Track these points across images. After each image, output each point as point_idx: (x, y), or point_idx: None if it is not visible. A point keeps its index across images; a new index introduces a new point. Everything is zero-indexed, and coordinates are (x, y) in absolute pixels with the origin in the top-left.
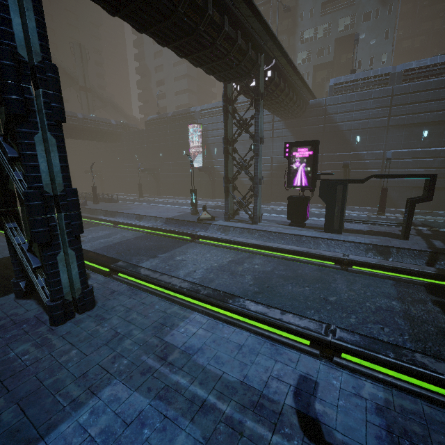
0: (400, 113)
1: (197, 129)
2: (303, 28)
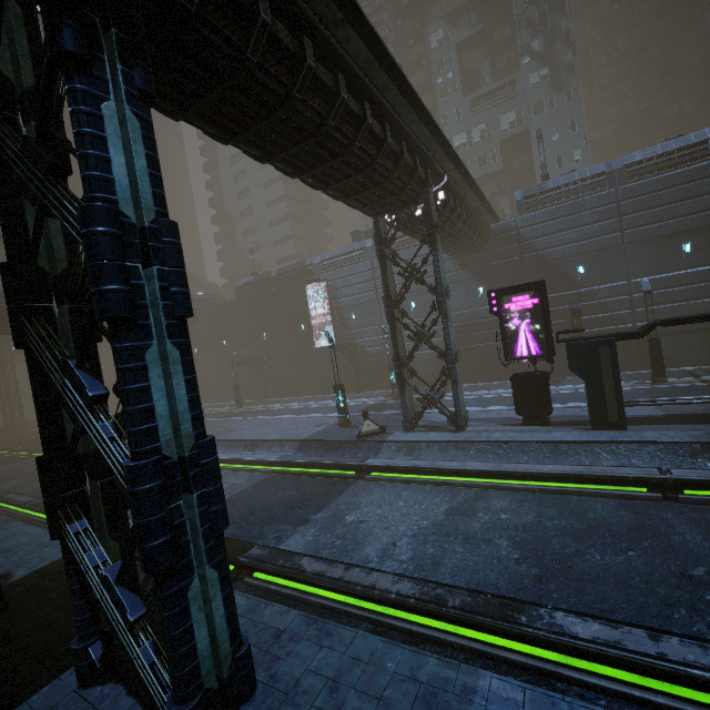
0: (638, 224)
1: (319, 289)
2: (450, 133)
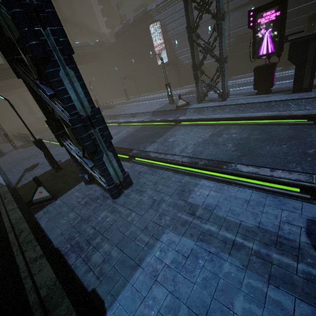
0: None
1: (156, 27)
2: None
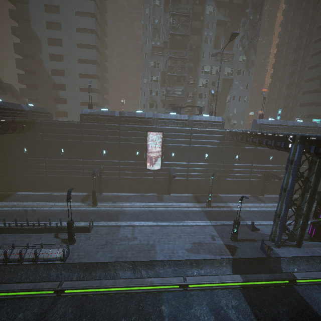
0: None
1: (155, 135)
2: (204, 63)
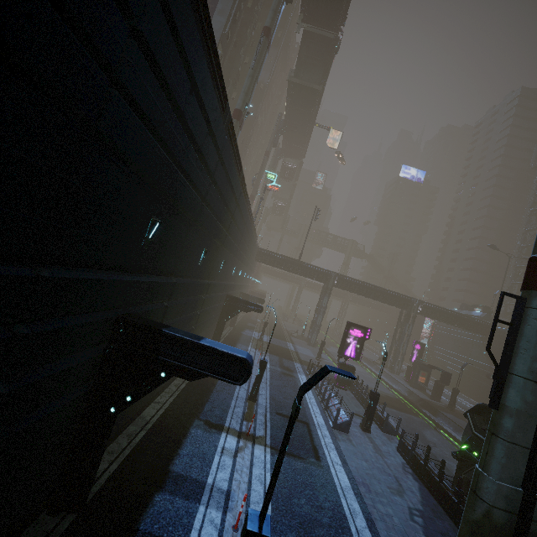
0: None
1: (431, 322)
2: None
